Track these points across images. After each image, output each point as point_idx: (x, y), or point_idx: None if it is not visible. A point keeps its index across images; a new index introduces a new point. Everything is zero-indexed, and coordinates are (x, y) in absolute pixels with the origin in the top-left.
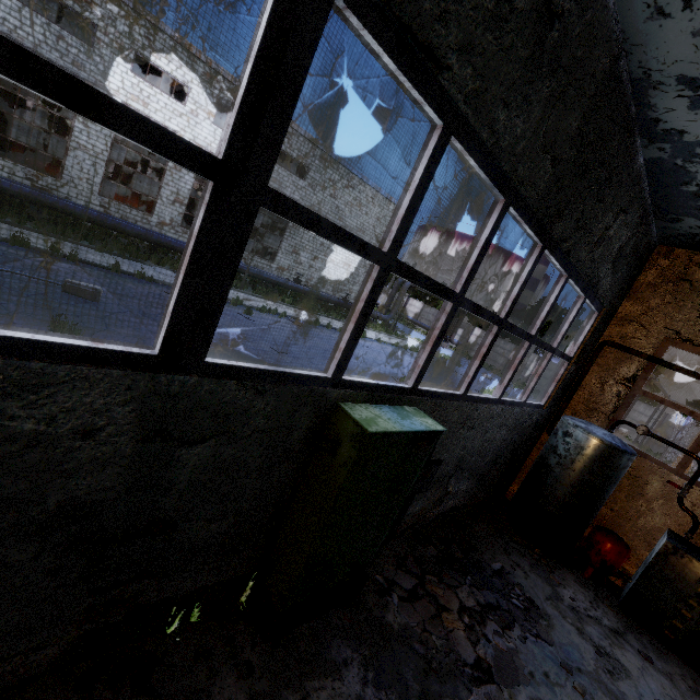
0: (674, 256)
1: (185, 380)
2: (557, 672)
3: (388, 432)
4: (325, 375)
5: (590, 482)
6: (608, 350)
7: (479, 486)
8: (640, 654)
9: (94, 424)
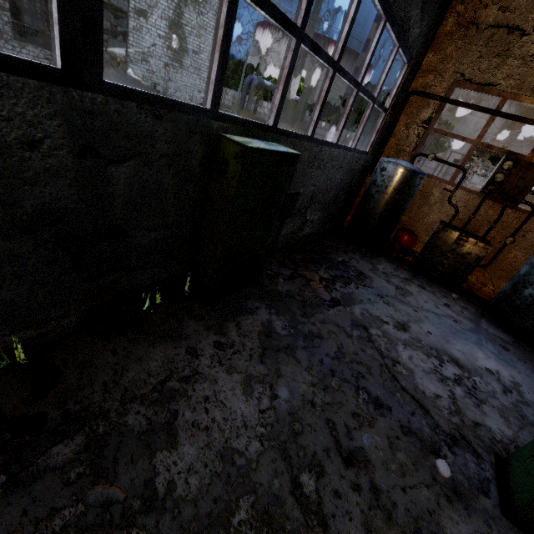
0: (468, 0)
1: (93, 97)
2: (375, 298)
3: (261, 149)
4: (205, 107)
5: (396, 199)
6: (413, 100)
7: (326, 217)
8: (419, 286)
9: (33, 136)
